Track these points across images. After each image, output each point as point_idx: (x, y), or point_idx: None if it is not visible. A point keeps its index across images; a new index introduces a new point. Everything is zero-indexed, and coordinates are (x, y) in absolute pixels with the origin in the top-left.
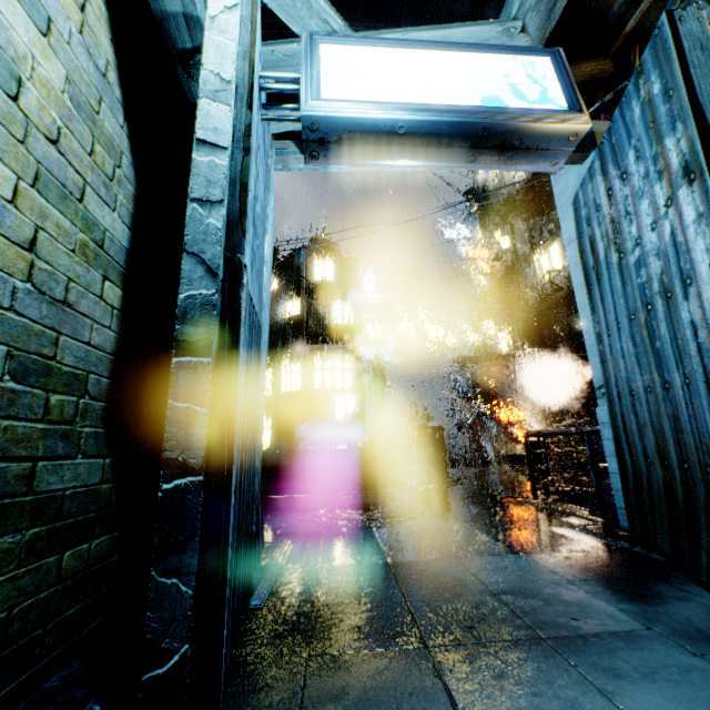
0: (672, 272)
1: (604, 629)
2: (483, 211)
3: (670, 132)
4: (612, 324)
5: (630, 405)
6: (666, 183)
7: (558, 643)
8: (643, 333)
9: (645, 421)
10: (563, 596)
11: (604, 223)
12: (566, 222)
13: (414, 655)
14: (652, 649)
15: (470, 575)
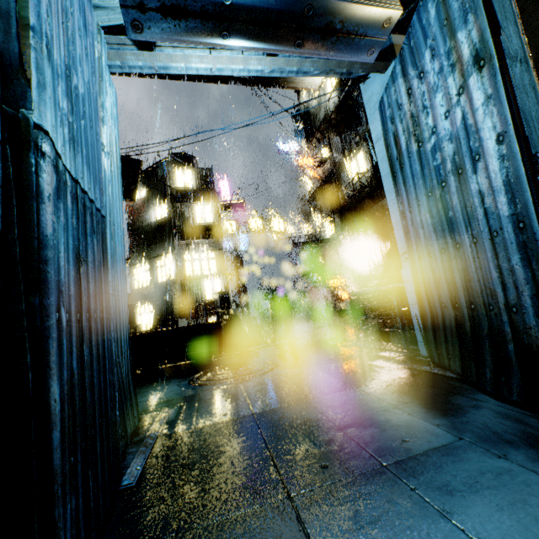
0: (463, 151)
1: (429, 446)
2: (307, 128)
3: (462, 25)
4: (413, 202)
5: (428, 264)
6: (458, 74)
7: (398, 469)
8: (439, 206)
9: (440, 275)
10: (392, 421)
11: (405, 119)
12: (374, 123)
13: (278, 509)
14: (468, 458)
15: (320, 414)
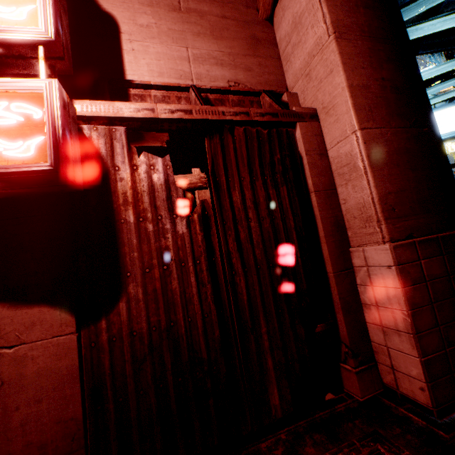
0: None
1: None
2: (448, 52)
3: None
4: None
5: None
6: None
7: None
8: None
9: None
10: None
11: None
12: None
13: None
14: None
15: None
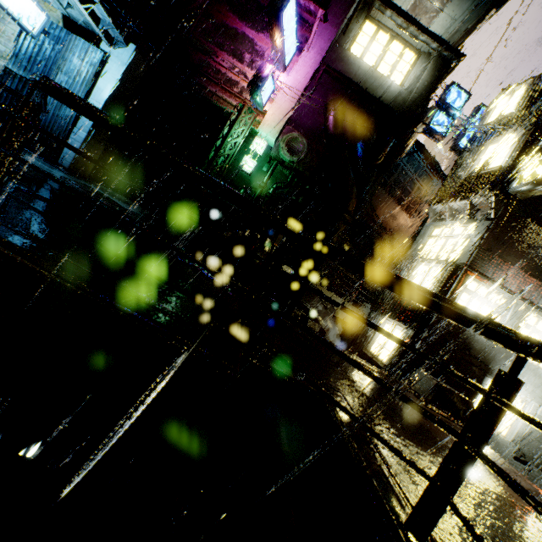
0: None
1: None
2: None
3: None
4: None
5: None
6: None
7: None
8: None
9: None
10: None
11: None
12: None
13: None
14: None
15: None
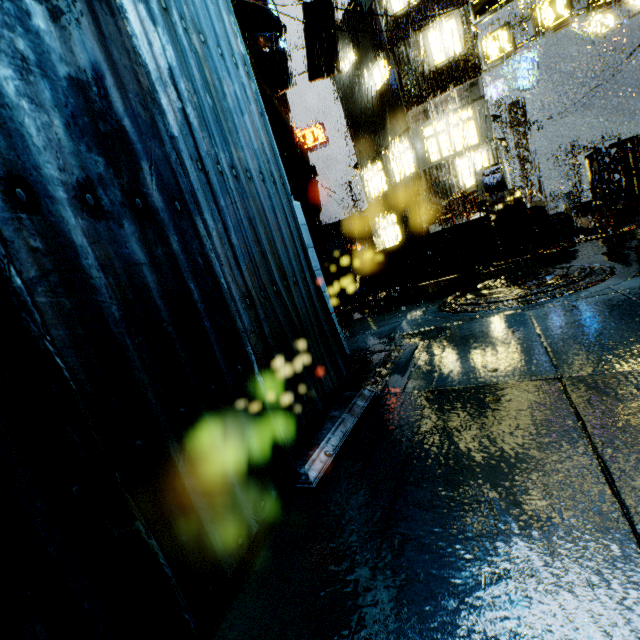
0: None
1: None
2: None
3: None
4: None
5: None
6: None
7: None
8: None
9: None
10: None
11: None
12: None
13: None
14: None
15: None
